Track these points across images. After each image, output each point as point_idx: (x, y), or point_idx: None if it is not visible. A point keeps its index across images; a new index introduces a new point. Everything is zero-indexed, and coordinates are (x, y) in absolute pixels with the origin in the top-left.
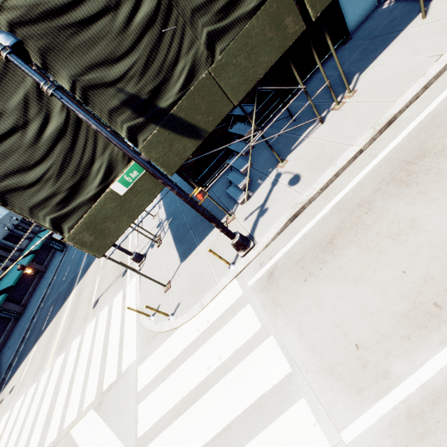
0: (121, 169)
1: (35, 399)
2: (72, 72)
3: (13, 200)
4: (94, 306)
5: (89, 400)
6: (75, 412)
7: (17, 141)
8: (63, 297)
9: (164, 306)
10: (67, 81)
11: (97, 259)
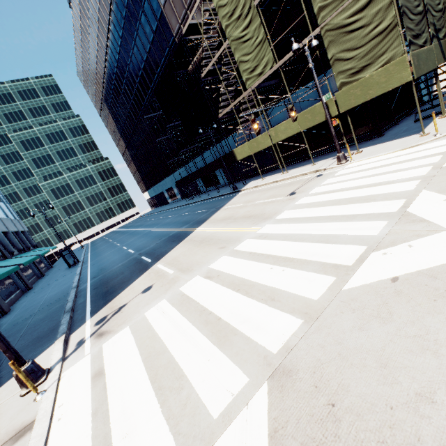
0: (427, 45)
1: (279, 231)
2: (426, 1)
3: (404, 18)
4: (292, 194)
5: (433, 160)
6: (423, 168)
7: (412, 2)
8: (167, 243)
9: (442, 131)
10: (425, 2)
11: (220, 211)
